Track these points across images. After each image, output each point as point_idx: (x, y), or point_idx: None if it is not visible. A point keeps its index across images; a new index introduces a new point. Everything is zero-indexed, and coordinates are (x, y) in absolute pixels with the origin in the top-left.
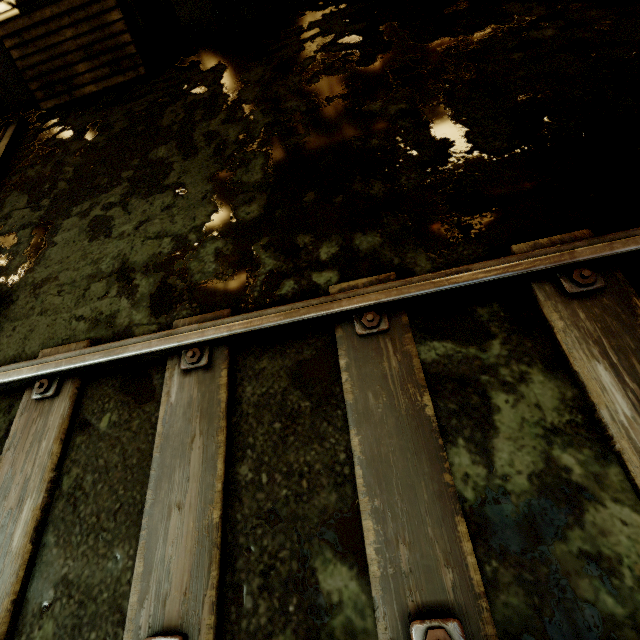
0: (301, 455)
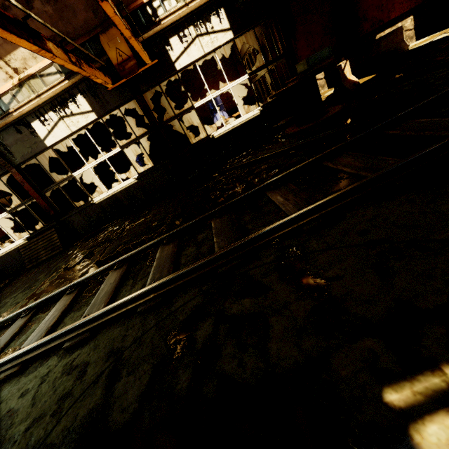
0: None
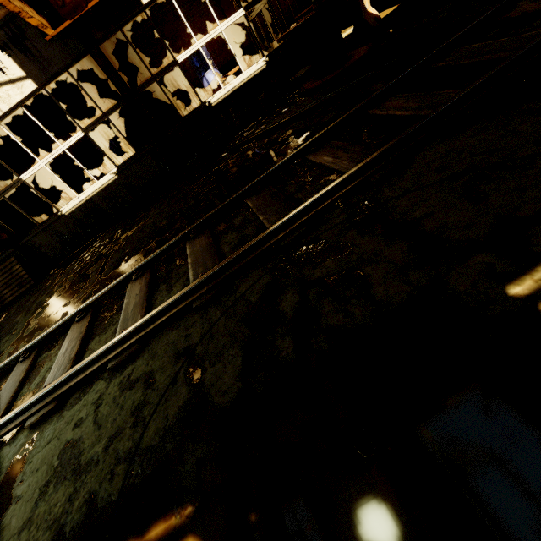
0: None
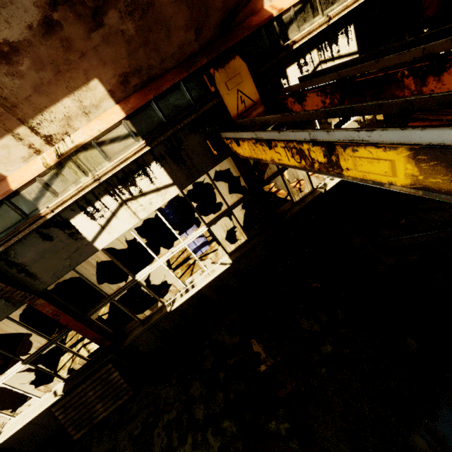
0: None
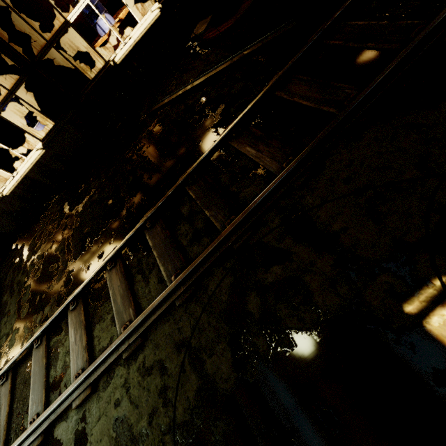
0: (26, 392)
